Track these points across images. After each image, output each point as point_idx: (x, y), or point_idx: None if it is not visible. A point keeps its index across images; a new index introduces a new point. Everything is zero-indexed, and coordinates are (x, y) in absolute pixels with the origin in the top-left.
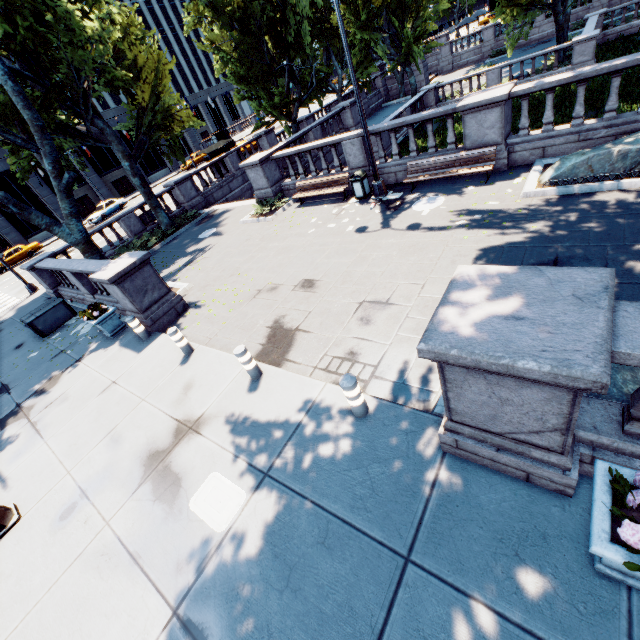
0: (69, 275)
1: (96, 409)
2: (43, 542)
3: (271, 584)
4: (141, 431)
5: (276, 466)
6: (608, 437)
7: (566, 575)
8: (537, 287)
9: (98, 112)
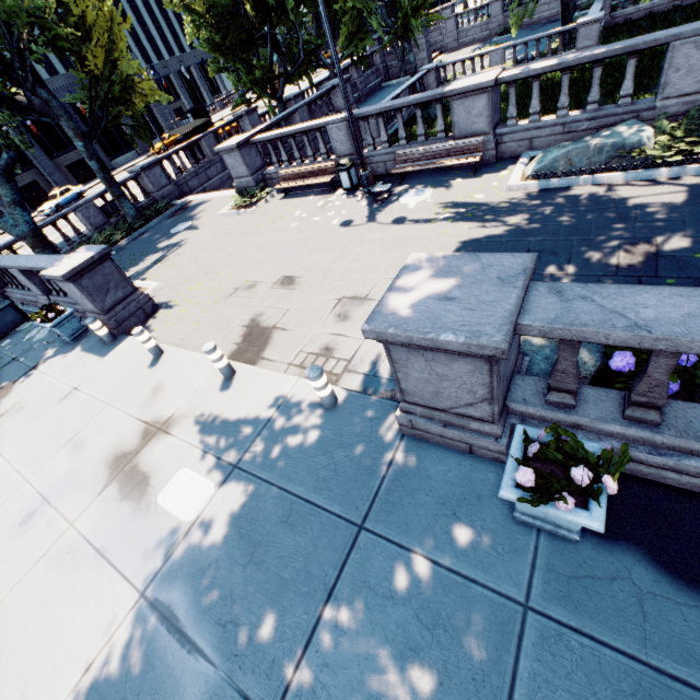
0: (17, 273)
1: (56, 417)
2: (2, 548)
3: (236, 560)
4: (106, 435)
5: (245, 458)
6: (533, 407)
7: (492, 525)
8: (471, 271)
9: (41, 79)
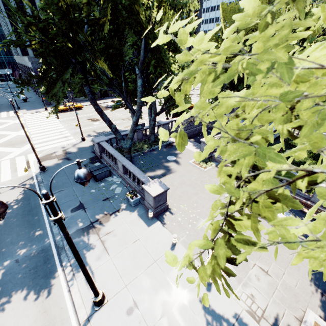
0: (119, 163)
1: (132, 252)
2: (121, 322)
3: None
4: (157, 282)
5: None
6: None
7: None
8: None
9: None
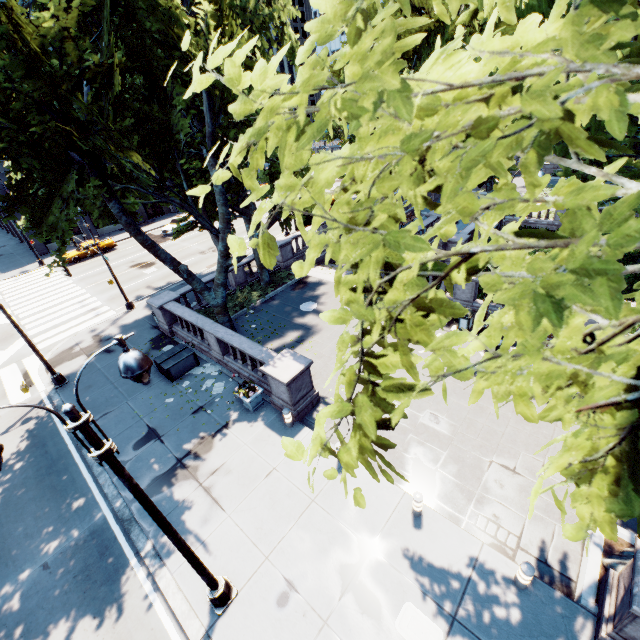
0: (210, 336)
1: (268, 495)
2: (271, 623)
3: None
4: (323, 536)
5: (461, 613)
6: None
7: None
8: None
9: None
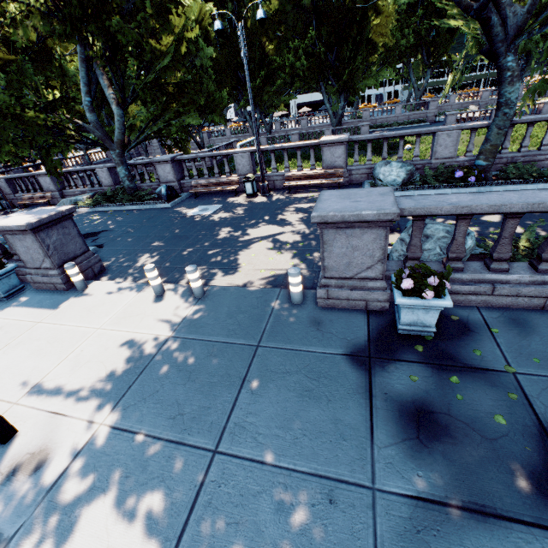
0: None
1: None
2: None
3: None
4: None
5: None
6: None
7: None
8: None
9: None
